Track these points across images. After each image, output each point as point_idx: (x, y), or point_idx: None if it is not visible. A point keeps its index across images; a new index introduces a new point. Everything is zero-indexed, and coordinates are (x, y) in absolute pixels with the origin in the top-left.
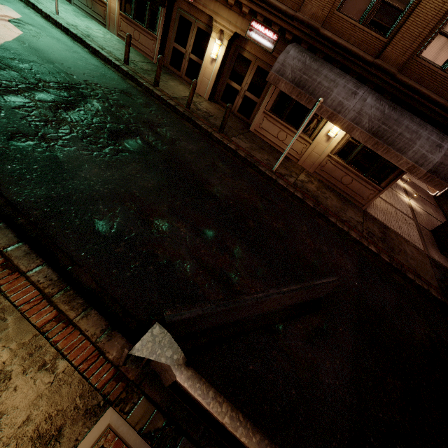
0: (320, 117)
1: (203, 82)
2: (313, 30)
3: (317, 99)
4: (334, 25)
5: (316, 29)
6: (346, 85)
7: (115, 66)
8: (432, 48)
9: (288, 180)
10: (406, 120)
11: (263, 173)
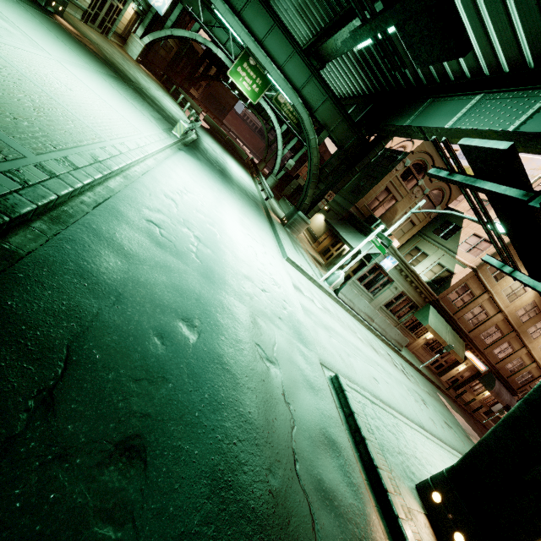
0: (483, 389)
1: (447, 375)
2: (497, 370)
3: (500, 397)
4: (501, 369)
5: (498, 370)
6: (505, 391)
7: (449, 397)
8: (518, 377)
9: (486, 424)
10: (512, 399)
11: (486, 428)
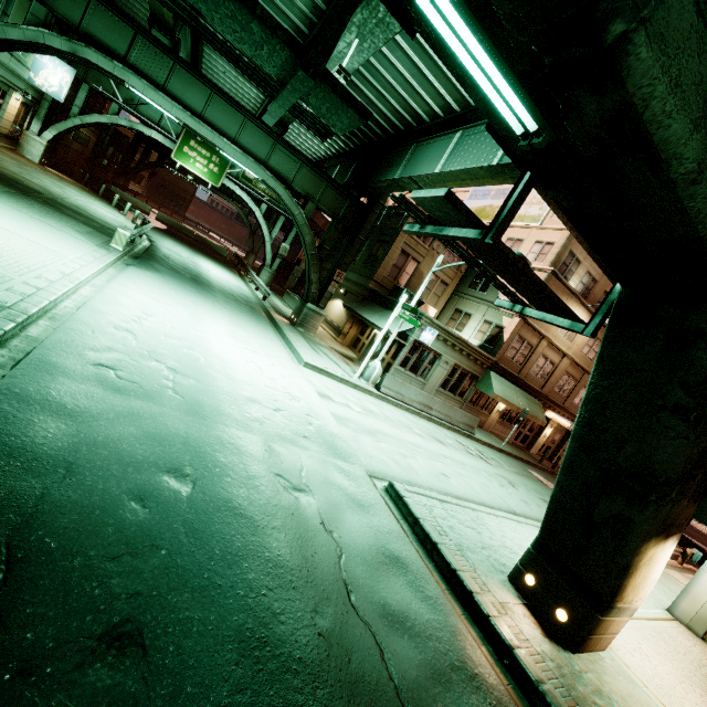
0: None
1: (536, 446)
2: None
3: None
4: None
5: None
6: None
7: (544, 470)
8: None
9: None
10: None
11: None
